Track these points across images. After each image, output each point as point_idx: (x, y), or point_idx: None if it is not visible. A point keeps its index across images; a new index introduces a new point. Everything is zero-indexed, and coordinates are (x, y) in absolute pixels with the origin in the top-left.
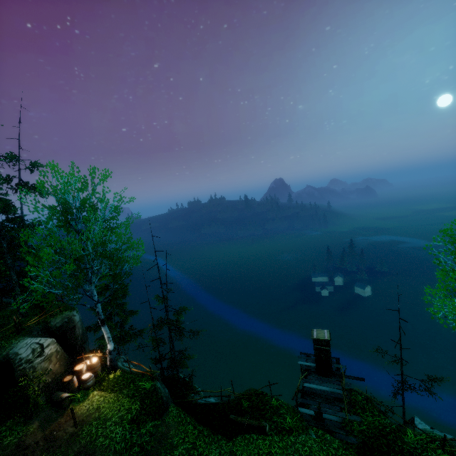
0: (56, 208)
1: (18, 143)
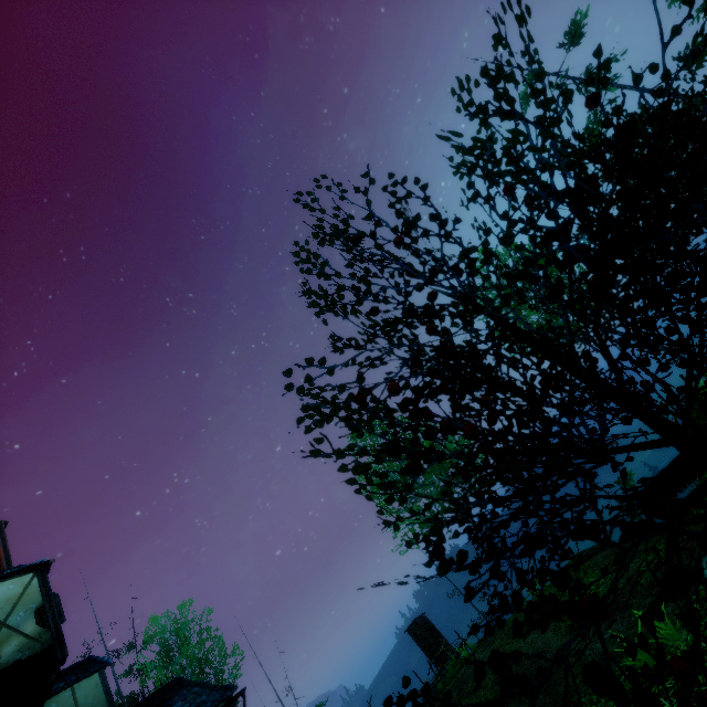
0: (161, 653)
1: (134, 630)
